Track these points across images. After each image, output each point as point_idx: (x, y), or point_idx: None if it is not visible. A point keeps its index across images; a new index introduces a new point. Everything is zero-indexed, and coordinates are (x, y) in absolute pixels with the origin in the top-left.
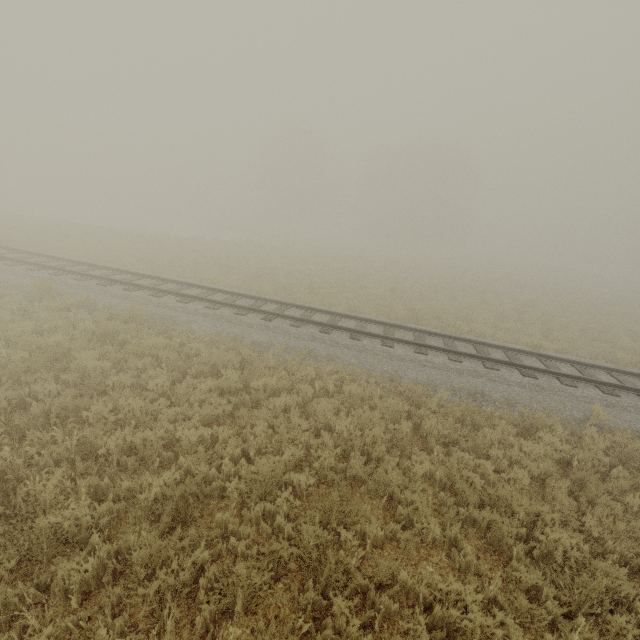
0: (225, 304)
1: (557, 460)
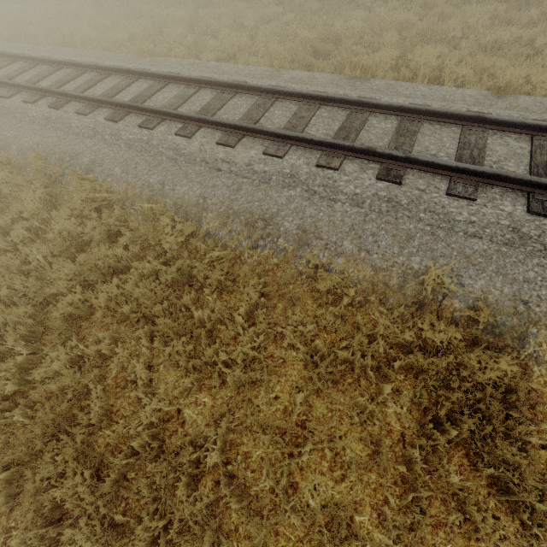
0: (20, 86)
1: (309, 350)
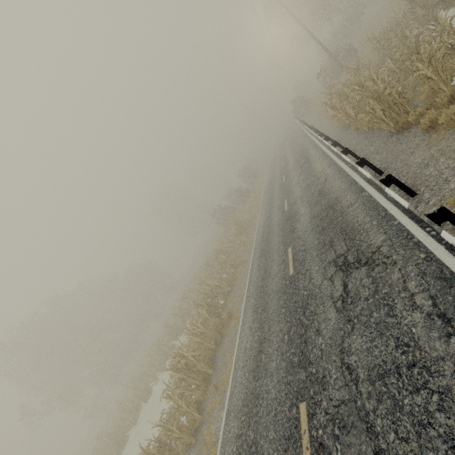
0: None
1: None
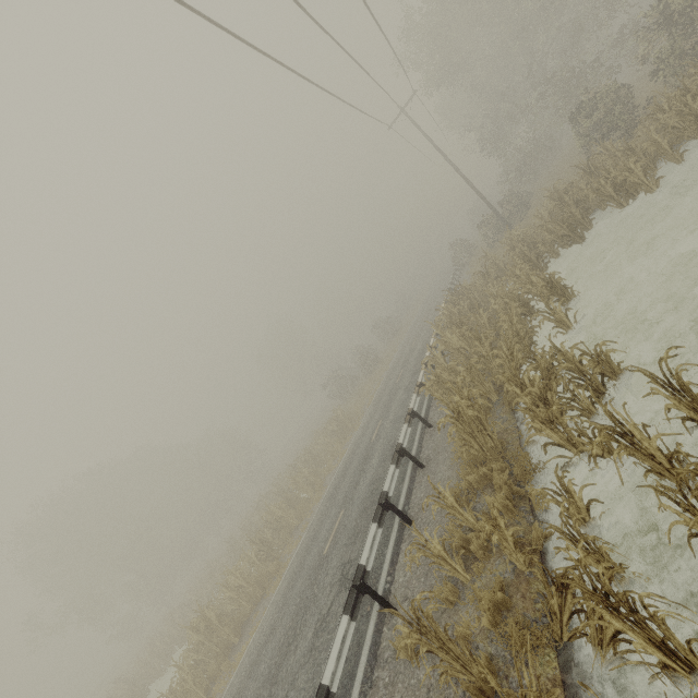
0: None
1: None
